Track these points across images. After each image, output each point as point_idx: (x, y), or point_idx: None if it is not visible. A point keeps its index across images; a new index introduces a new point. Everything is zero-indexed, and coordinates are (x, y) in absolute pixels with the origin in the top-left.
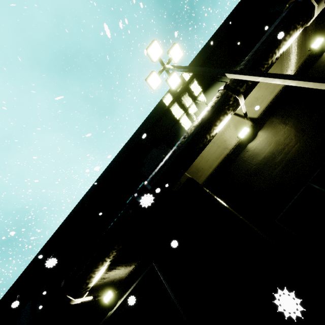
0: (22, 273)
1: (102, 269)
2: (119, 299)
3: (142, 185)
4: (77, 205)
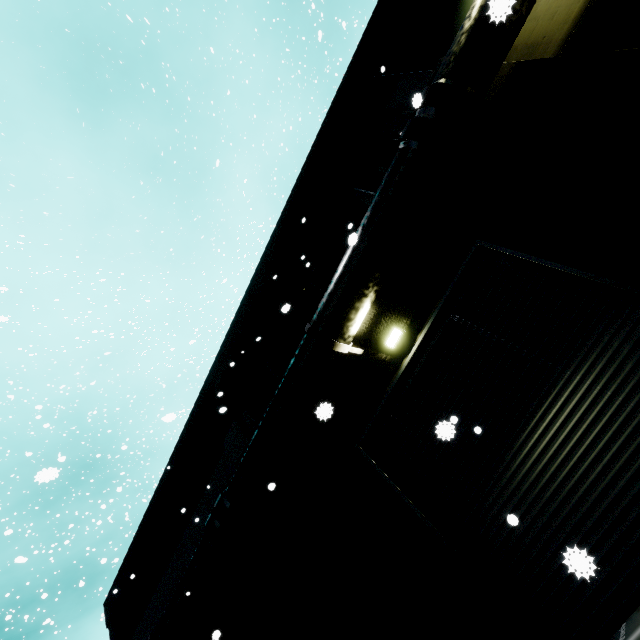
0: (197, 401)
1: (378, 279)
2: (417, 334)
3: (430, 88)
4: (264, 257)
